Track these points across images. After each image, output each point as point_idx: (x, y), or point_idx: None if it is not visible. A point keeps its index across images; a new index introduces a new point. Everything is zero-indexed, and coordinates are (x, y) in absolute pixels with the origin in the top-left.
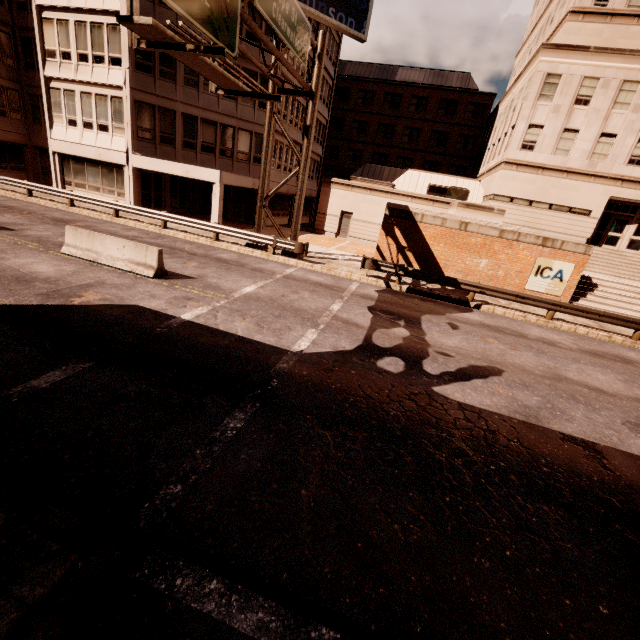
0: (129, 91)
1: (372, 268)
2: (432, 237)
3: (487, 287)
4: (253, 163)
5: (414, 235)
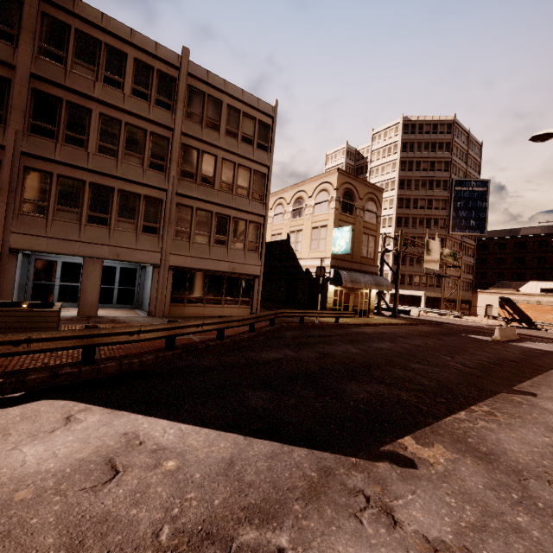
0: (391, 271)
1: (492, 319)
2: (524, 308)
3: (547, 323)
4: (435, 287)
5: (515, 308)
